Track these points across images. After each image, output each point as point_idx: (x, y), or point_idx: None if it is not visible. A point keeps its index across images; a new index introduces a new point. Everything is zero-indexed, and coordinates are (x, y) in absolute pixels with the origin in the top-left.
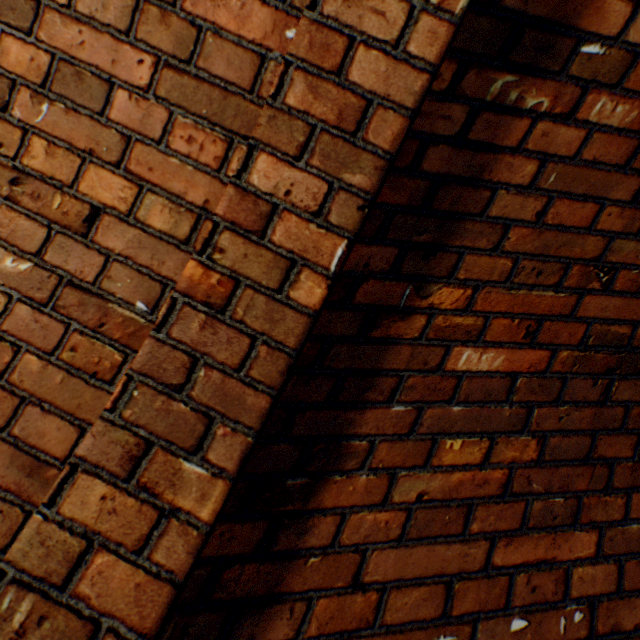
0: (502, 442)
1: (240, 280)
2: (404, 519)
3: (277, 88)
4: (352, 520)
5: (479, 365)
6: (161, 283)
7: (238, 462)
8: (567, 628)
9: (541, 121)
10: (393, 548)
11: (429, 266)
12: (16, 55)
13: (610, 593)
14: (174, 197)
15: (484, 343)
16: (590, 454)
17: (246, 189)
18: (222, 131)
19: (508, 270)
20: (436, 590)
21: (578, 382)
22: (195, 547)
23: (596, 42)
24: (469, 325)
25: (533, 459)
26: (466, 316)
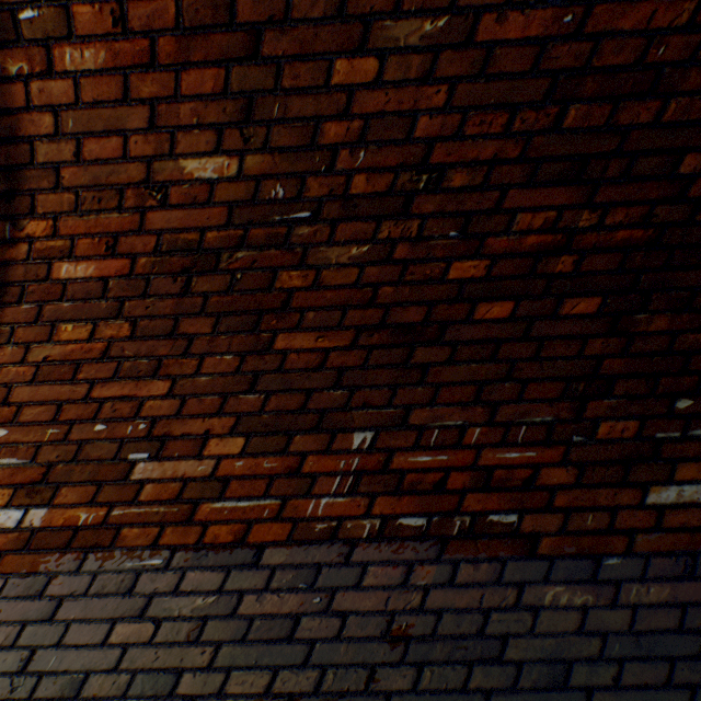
0: (104, 325)
1: None
2: (36, 371)
3: None
4: (5, 371)
5: (78, 274)
6: None
7: None
8: (133, 432)
9: (33, 82)
10: (29, 386)
11: (16, 208)
12: None
13: (171, 416)
14: None
15: (78, 258)
16: (176, 332)
17: None
18: None
19: (76, 202)
20: (53, 408)
21: (162, 281)
22: None
23: (27, 8)
24: (62, 247)
25: (129, 336)
26: (58, 240)
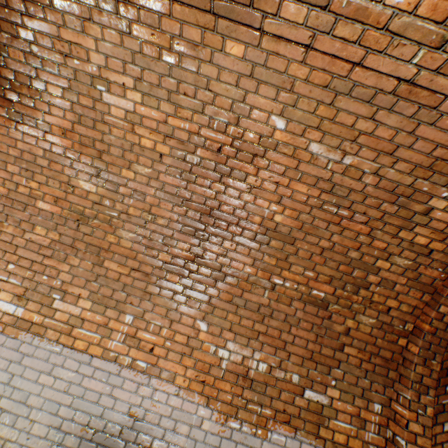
0: None
1: (437, 328)
2: None
3: (446, 294)
4: (443, 362)
5: None
6: (404, 321)
7: (440, 360)
8: None
9: None
10: None
11: None
12: (372, 278)
13: None
14: (408, 304)
15: None
16: None
17: (438, 312)
18: (421, 291)
19: None
20: None
21: None
22: (437, 374)
23: None
24: None
25: None
26: None
